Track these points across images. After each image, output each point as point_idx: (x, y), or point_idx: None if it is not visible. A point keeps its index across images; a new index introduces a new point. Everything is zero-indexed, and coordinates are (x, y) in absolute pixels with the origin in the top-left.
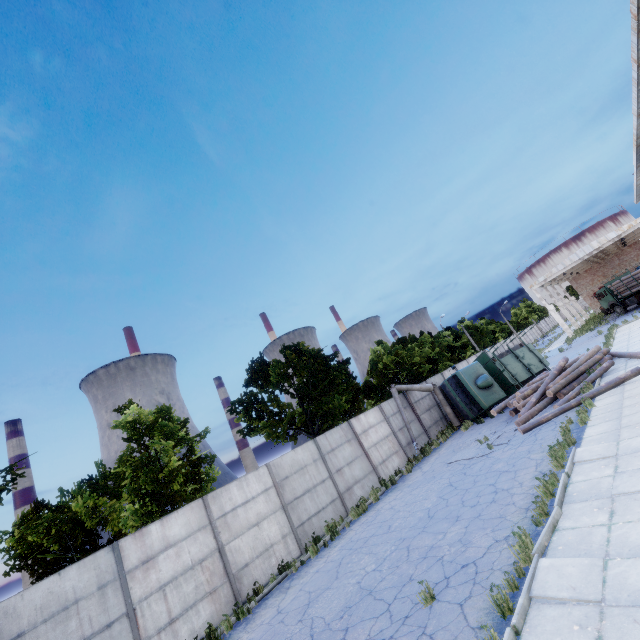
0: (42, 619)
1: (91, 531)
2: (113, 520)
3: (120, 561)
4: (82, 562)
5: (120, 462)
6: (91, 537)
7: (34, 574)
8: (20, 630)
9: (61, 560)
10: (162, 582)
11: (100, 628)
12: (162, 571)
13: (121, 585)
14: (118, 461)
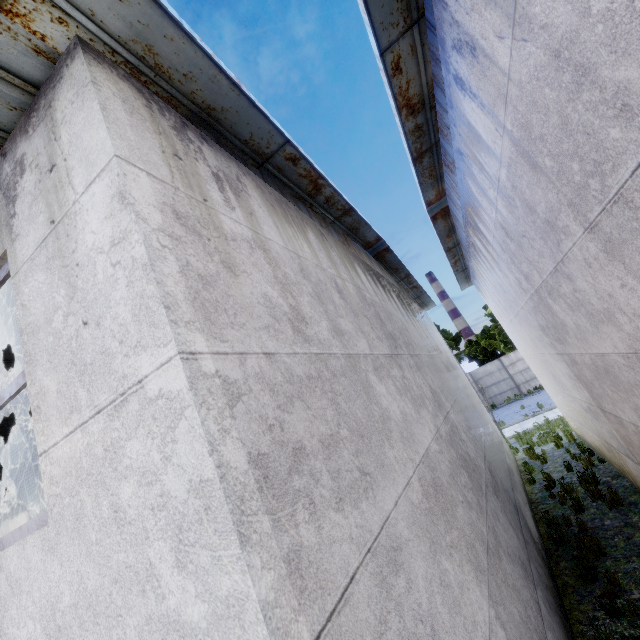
0: (485, 375)
1: (491, 352)
2: (498, 349)
3: (502, 363)
4: (490, 363)
5: (492, 330)
6: (492, 353)
7: (478, 362)
8: (480, 377)
9: (485, 359)
10: (520, 370)
11: (502, 380)
12: (519, 367)
13: (505, 370)
14: (491, 330)
